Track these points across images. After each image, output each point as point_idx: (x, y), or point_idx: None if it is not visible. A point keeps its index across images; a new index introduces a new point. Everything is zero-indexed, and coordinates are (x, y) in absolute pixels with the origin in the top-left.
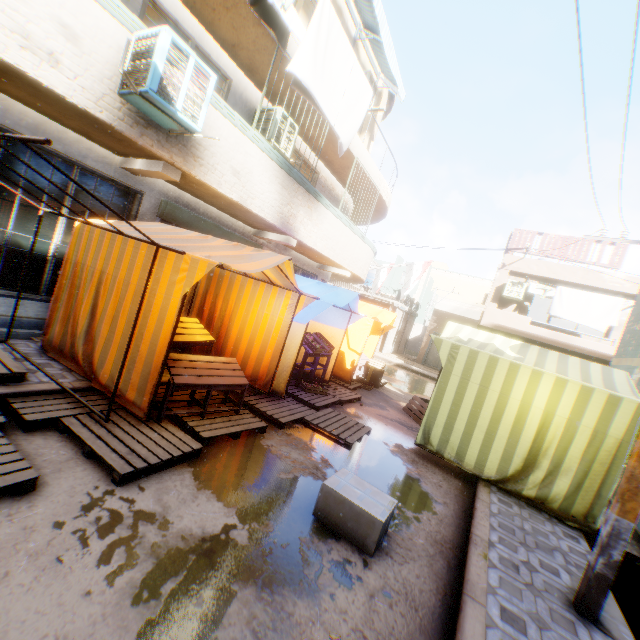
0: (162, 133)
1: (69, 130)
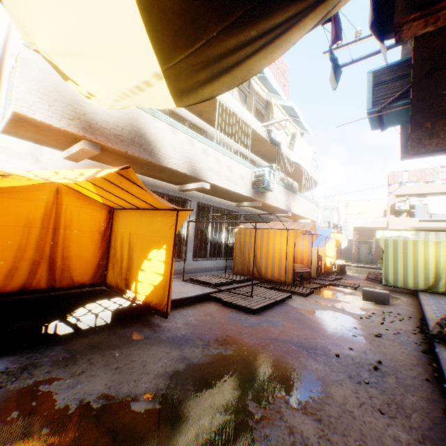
0: (259, 193)
1: (225, 200)
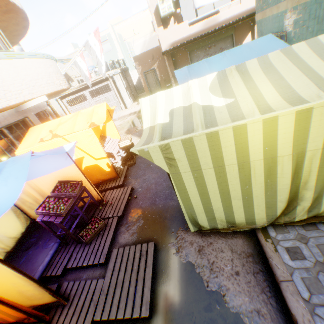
0: None
1: None
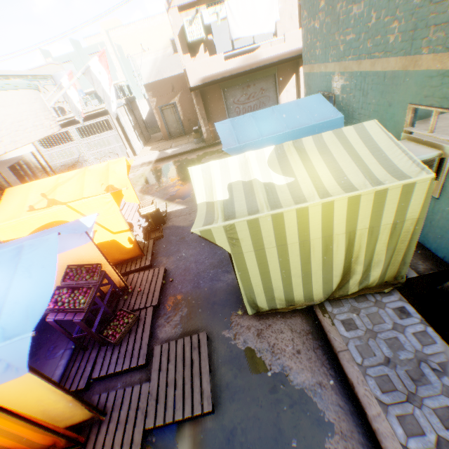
0: None
1: None
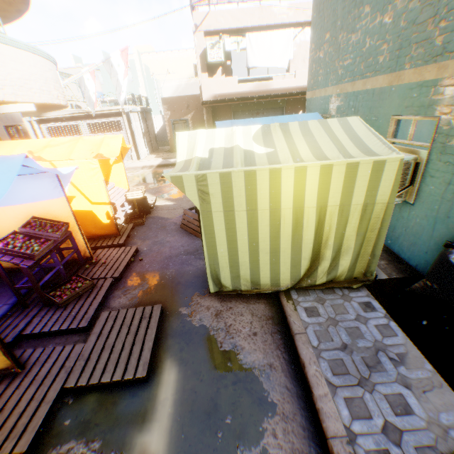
0: None
1: None
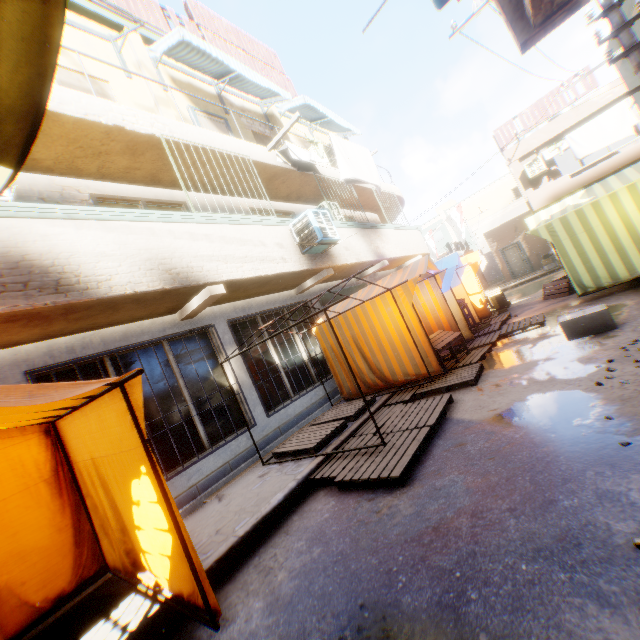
0: (319, 256)
1: (274, 294)
